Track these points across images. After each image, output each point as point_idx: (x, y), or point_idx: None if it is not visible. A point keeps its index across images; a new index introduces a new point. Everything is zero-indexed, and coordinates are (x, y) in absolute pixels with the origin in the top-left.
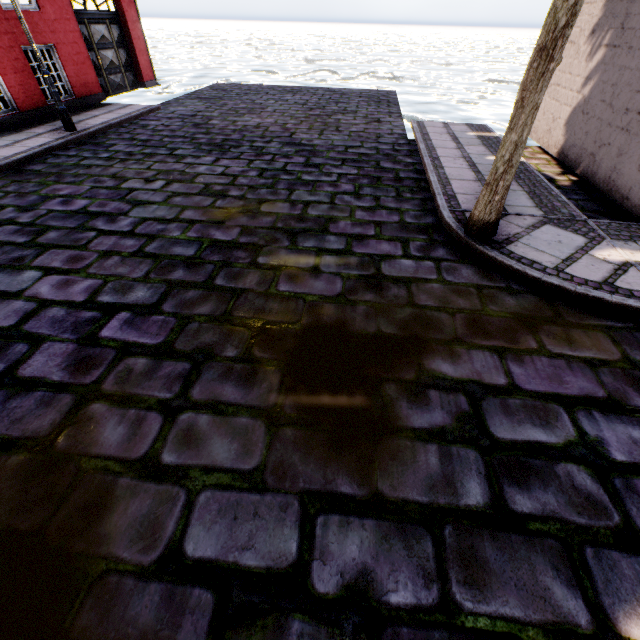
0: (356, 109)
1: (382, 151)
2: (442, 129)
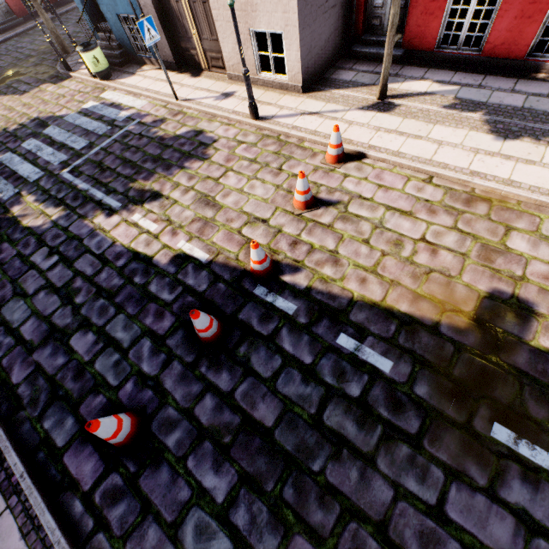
0: None
1: None
2: None
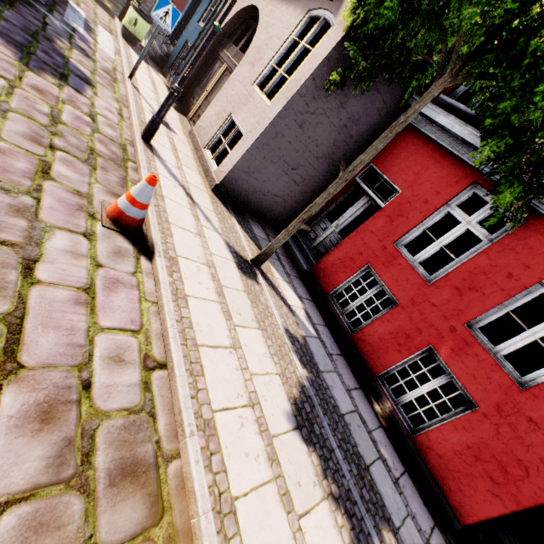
0: None
1: None
2: None
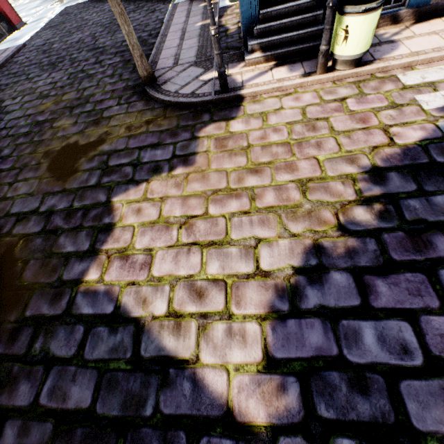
0: (145, 4)
1: (142, 38)
2: (186, 7)
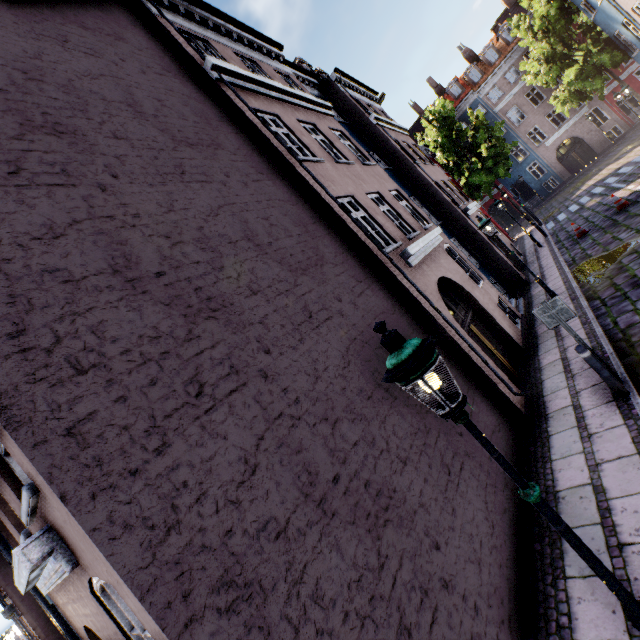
0: None
1: None
2: None
